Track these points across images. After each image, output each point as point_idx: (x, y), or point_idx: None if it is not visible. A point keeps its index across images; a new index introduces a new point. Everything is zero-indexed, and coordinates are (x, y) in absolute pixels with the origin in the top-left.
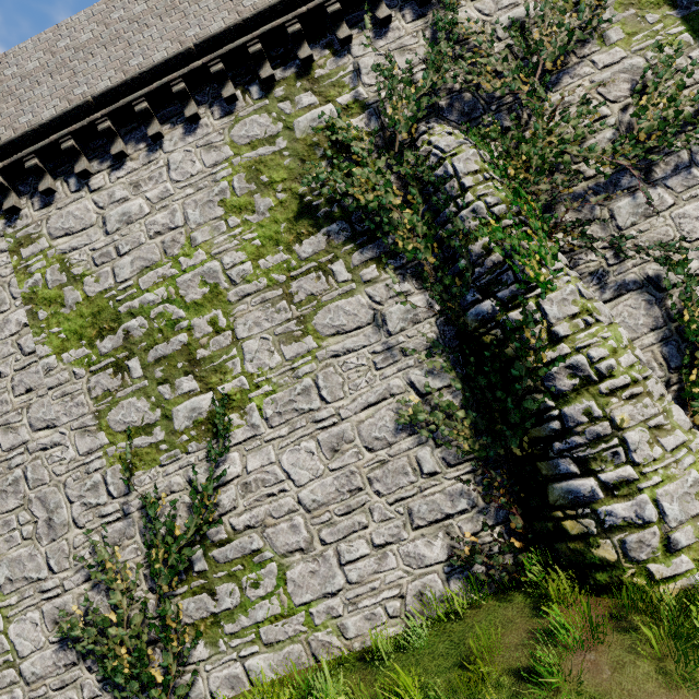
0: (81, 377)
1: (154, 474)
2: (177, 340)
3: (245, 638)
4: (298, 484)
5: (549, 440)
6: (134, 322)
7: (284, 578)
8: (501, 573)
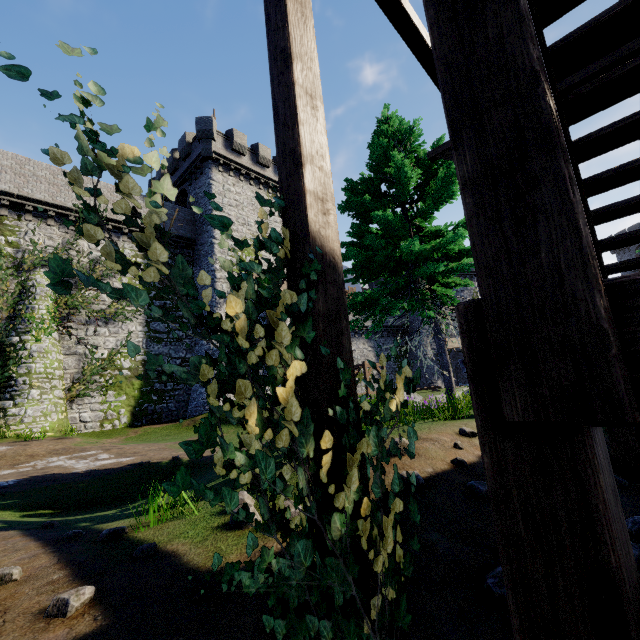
0: None
1: None
2: None
3: None
4: None
5: (8, 388)
6: None
7: None
8: None
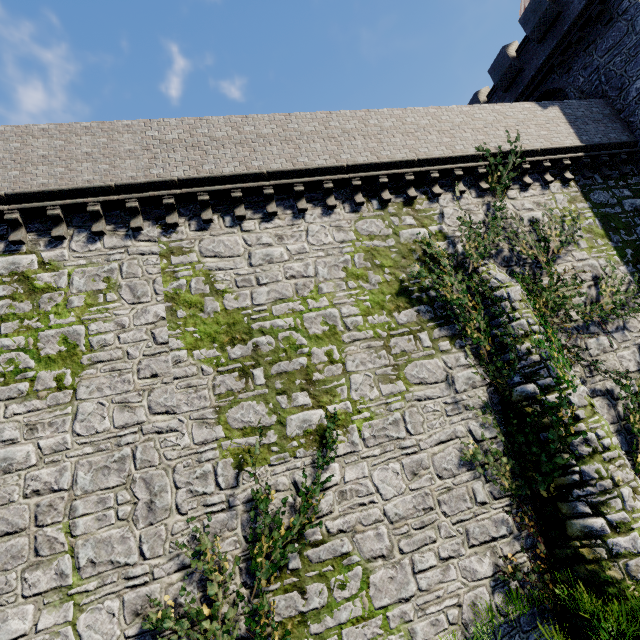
0: (208, 374)
1: (263, 472)
2: (298, 361)
3: (328, 639)
4: (385, 498)
5: (570, 488)
6: (264, 339)
7: (367, 581)
8: (536, 588)
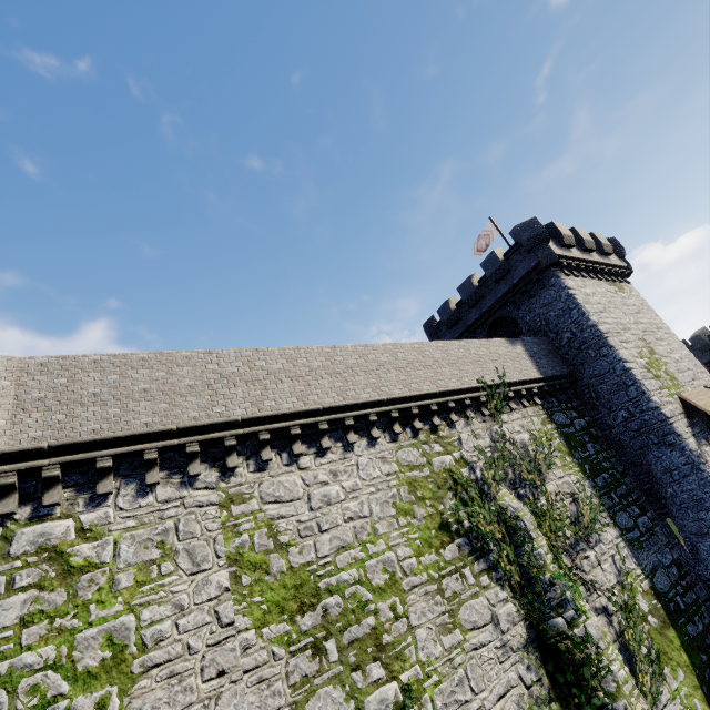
0: (280, 658)
1: None
2: (367, 622)
3: None
4: None
5: None
6: (332, 600)
7: None
8: None
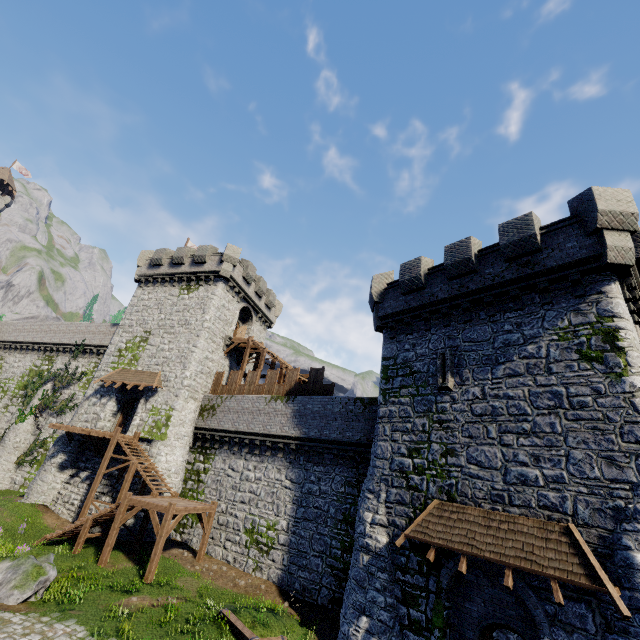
0: None
1: None
2: None
3: None
4: None
5: None
6: None
7: None
8: None
